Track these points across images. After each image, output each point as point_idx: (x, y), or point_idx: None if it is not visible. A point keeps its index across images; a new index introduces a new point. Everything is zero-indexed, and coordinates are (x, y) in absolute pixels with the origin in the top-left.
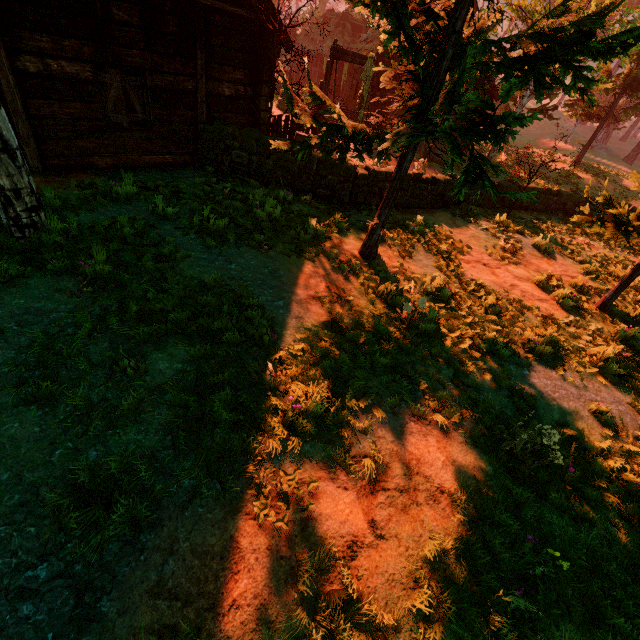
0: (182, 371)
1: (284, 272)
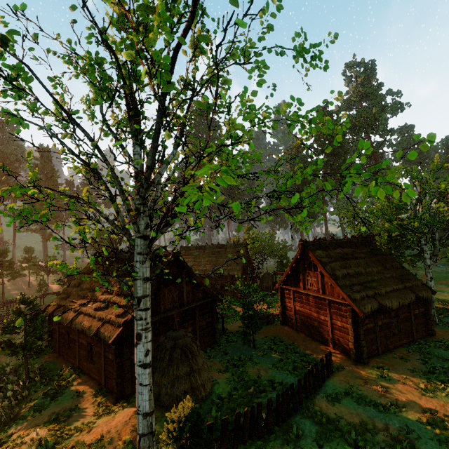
0: (448, 312)
1: None
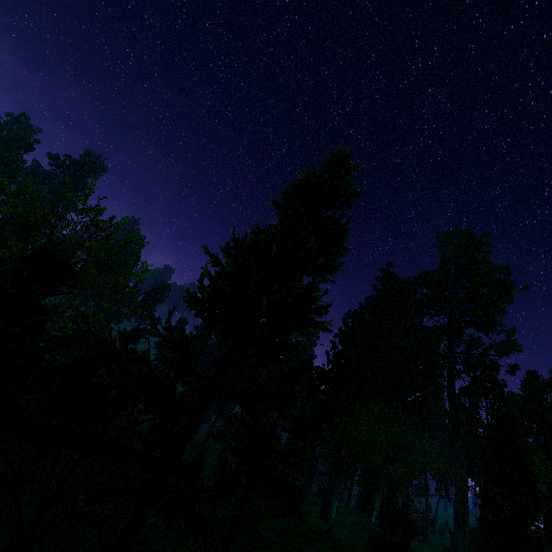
0: None
1: None
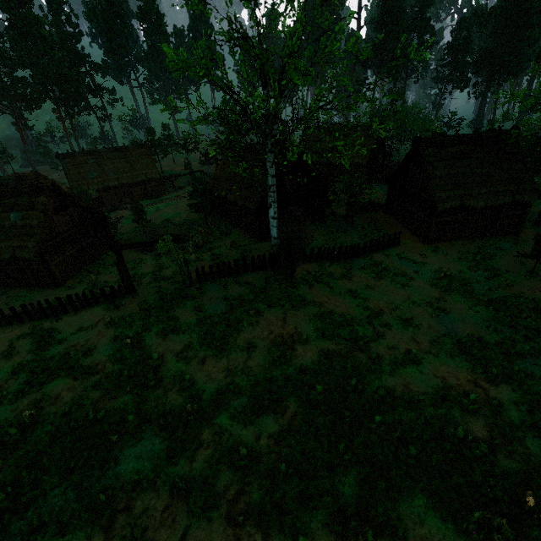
0: None
1: (536, 212)
